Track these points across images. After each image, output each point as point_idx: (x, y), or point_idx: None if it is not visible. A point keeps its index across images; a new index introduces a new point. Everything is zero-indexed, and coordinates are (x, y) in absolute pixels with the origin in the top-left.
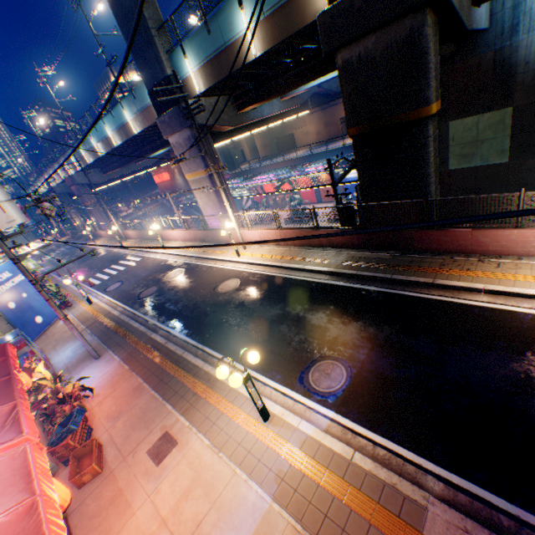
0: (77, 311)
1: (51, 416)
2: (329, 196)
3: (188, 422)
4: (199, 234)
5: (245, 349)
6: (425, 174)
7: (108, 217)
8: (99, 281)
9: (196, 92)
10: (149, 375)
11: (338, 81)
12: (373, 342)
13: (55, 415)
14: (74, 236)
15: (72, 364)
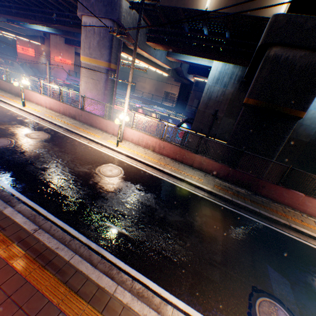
0: None
1: None
2: (202, 133)
3: None
4: (72, 110)
5: None
6: (278, 149)
7: None
8: None
9: None
10: None
11: (187, 71)
12: (287, 277)
13: None
14: None
15: None
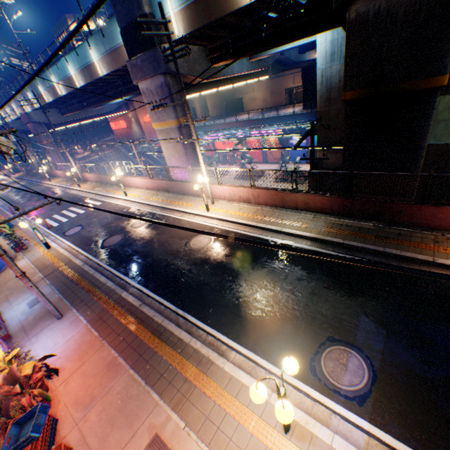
0: (33, 255)
1: (2, 408)
2: (305, 159)
3: (183, 423)
4: (163, 184)
5: (286, 359)
6: (420, 147)
7: (64, 158)
8: (56, 223)
9: (175, 36)
10: (124, 347)
11: (296, 51)
12: (386, 327)
13: (9, 416)
14: (29, 173)
15: (28, 323)
